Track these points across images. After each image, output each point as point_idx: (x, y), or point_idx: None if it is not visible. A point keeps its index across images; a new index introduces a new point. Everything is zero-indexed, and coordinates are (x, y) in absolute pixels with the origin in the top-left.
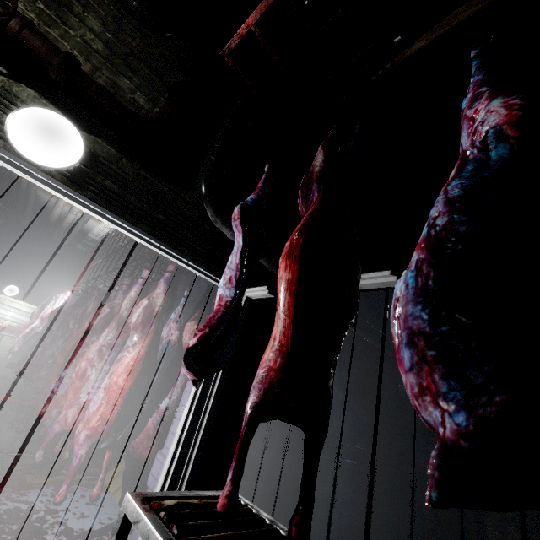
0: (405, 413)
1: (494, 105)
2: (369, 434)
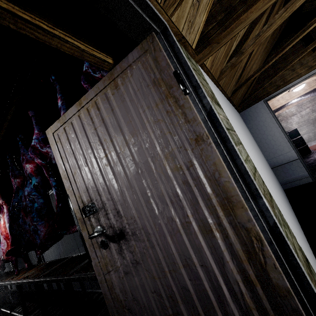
0: None
1: None
2: None
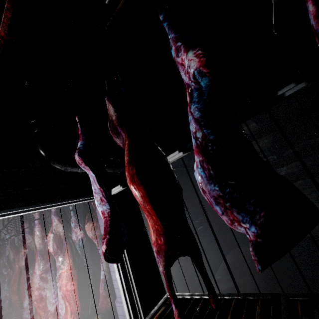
0: None
1: (189, 56)
2: (202, 209)
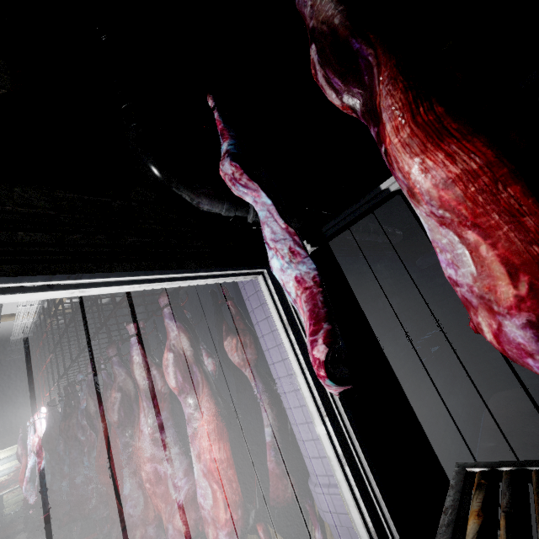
0: (436, 280)
1: None
2: (427, 317)
